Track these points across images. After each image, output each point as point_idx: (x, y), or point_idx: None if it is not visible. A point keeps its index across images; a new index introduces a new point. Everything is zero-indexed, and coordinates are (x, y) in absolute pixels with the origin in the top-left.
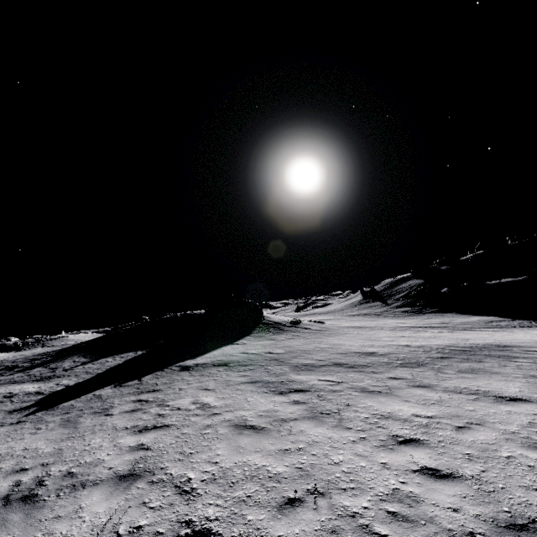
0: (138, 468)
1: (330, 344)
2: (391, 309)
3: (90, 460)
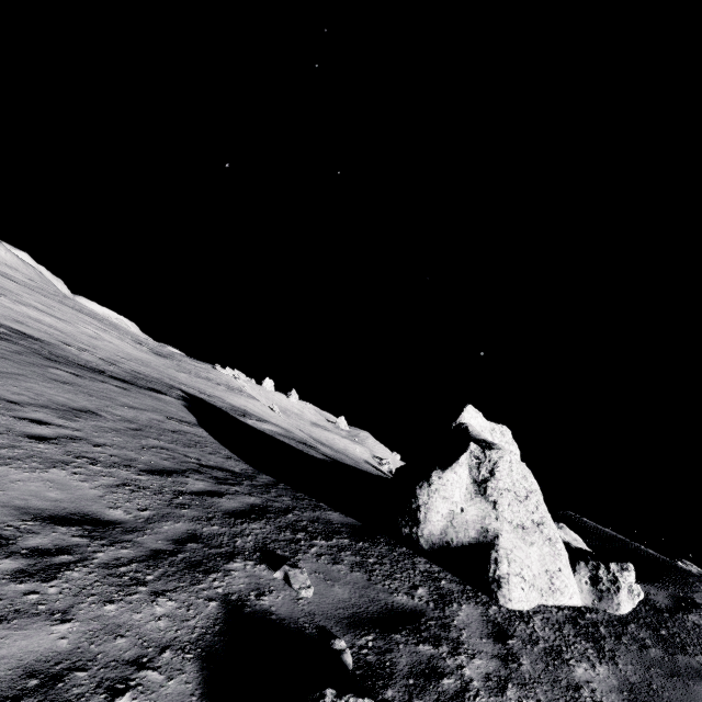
0: (61, 336)
1: None
2: None
3: (87, 347)
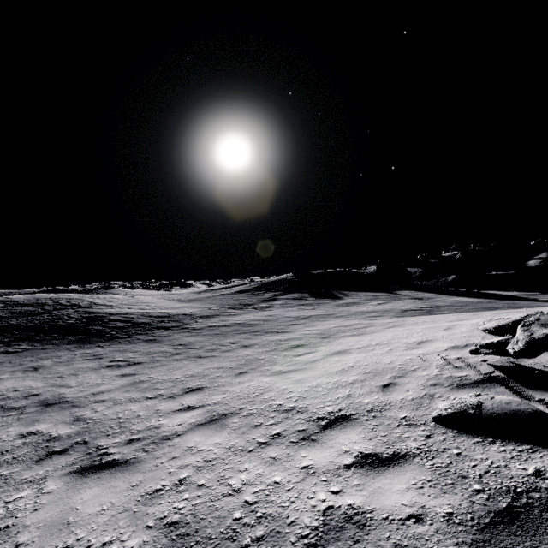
0: None
1: None
2: None
3: None
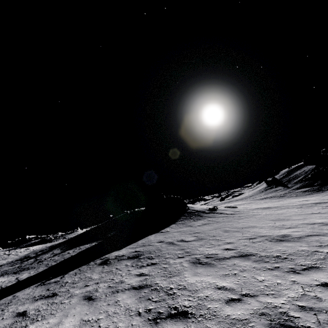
0: None
1: (239, 227)
2: (292, 190)
3: None
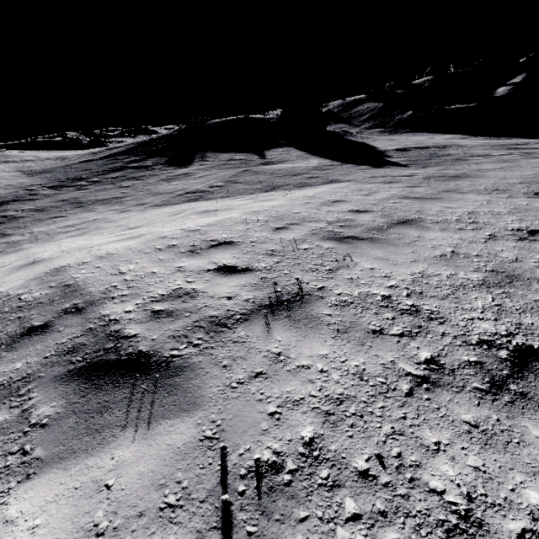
0: None
1: (441, 141)
2: (364, 130)
3: None
